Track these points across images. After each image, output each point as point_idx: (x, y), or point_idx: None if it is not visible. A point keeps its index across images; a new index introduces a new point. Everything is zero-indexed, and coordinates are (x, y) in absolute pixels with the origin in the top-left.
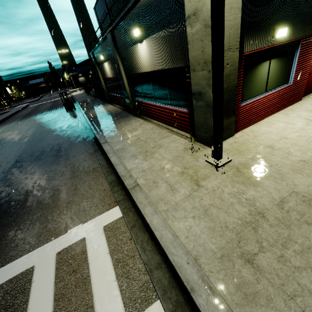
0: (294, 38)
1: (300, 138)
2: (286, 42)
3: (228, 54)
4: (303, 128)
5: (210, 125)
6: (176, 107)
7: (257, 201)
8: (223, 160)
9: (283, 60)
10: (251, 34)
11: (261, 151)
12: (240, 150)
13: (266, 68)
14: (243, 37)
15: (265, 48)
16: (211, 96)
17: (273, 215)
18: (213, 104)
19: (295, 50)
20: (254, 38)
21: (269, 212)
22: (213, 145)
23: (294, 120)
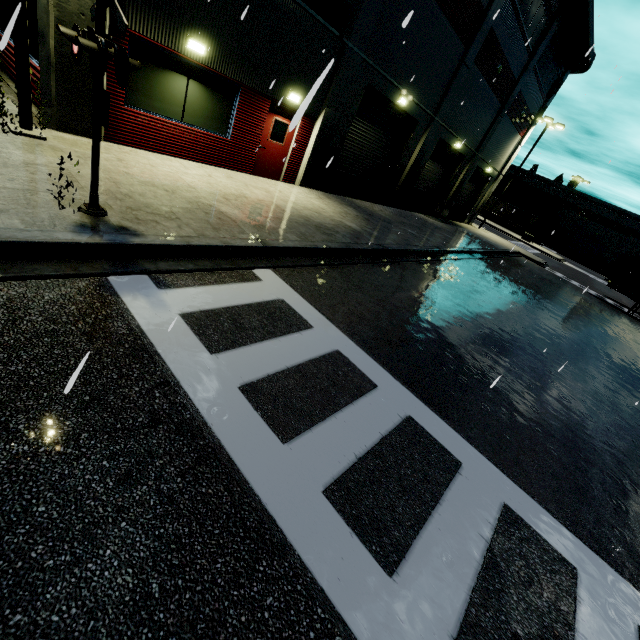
0: (227, 75)
1: (167, 172)
2: (213, 70)
3: (84, 1)
4: (188, 174)
5: (50, 93)
6: (37, 62)
7: (8, 154)
8: (30, 132)
9: (216, 96)
10: (143, 11)
11: (102, 155)
12: (77, 145)
13: (182, 86)
14: (126, 3)
15: (173, 51)
16: (50, 44)
17: (6, 161)
18: (13, 30)
19: (235, 96)
20: (150, 21)
21: (5, 159)
22: (53, 130)
23: (197, 170)
